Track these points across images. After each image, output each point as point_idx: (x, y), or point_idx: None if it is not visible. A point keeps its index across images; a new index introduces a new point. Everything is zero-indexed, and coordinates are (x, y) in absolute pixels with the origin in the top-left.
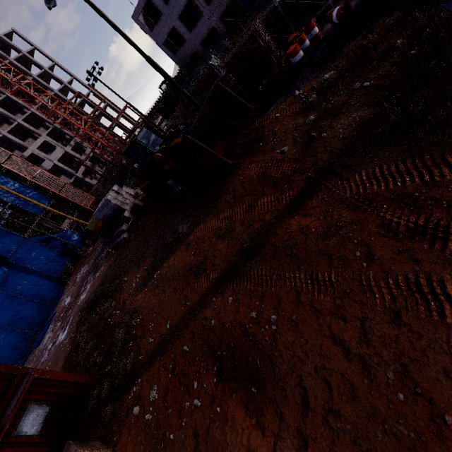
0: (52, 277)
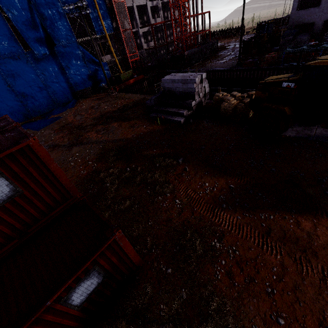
0: (72, 87)
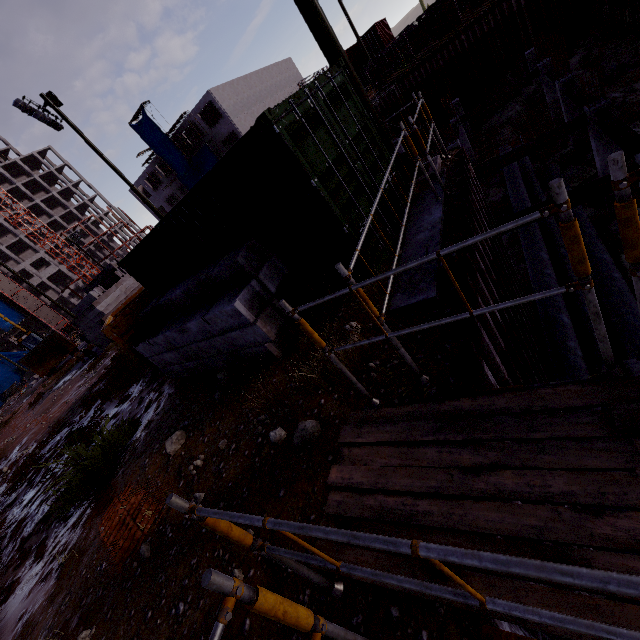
0: None
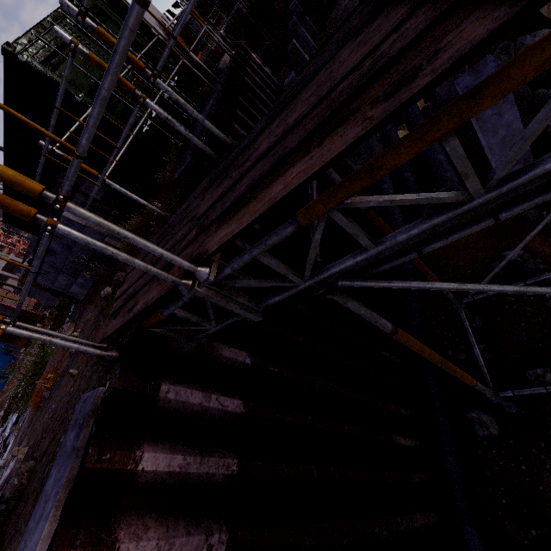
0: None
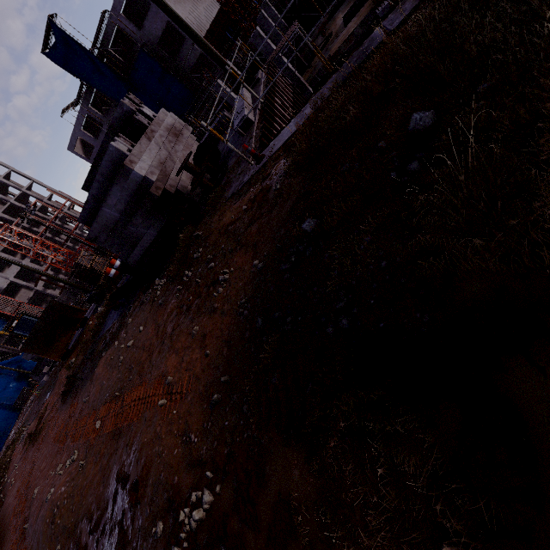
0: (7, 405)
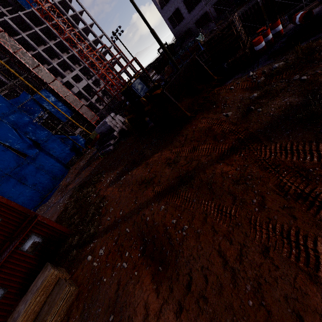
0: (63, 162)
